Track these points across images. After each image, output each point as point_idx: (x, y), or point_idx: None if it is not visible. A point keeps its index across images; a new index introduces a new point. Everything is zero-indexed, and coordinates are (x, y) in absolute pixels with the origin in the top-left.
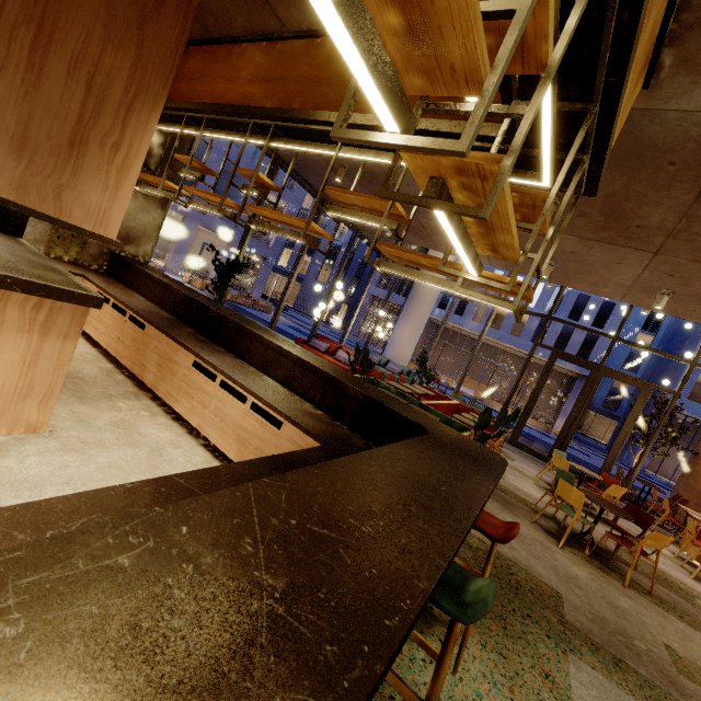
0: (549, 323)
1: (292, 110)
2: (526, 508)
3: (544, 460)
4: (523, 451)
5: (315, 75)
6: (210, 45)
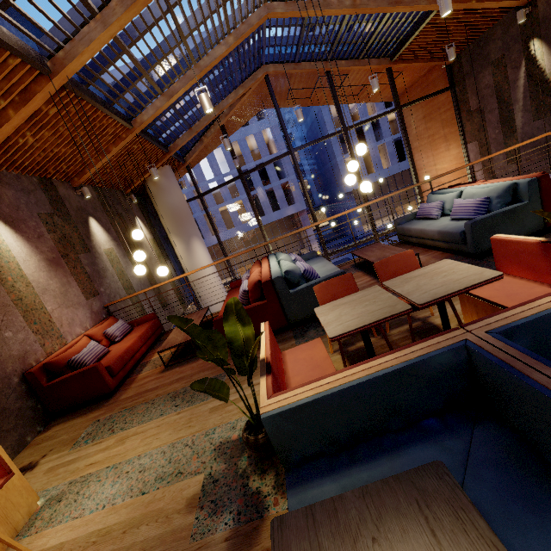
0: (254, 196)
1: None
2: None
3: None
4: None
5: None
6: None
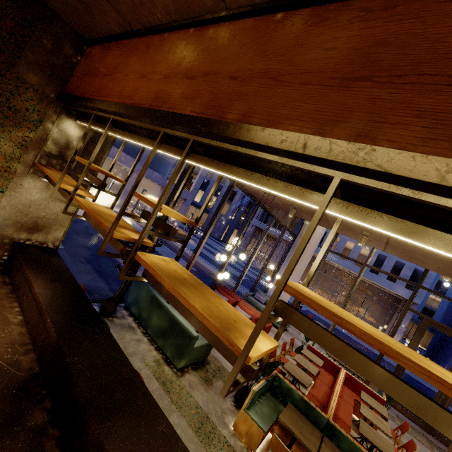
0: (383, 258)
1: (226, 122)
2: None
3: (419, 424)
4: (397, 412)
5: (271, 67)
6: (130, 38)
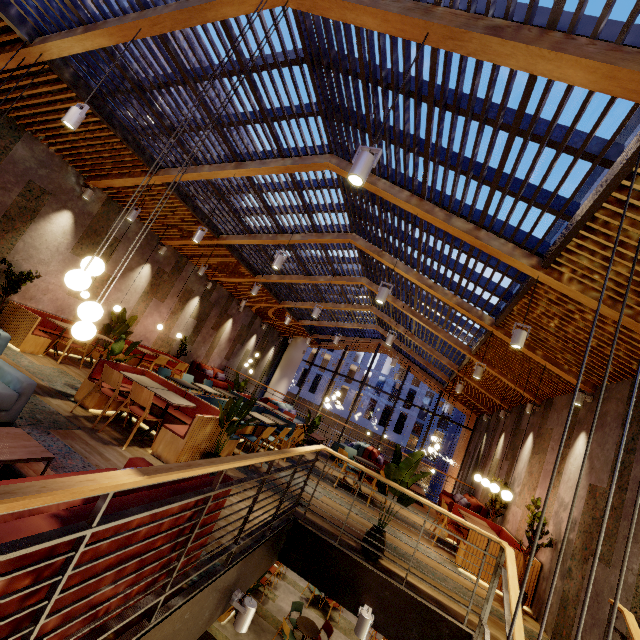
0: (377, 401)
1: None
2: (274, 631)
3: None
4: None
5: None
6: None
